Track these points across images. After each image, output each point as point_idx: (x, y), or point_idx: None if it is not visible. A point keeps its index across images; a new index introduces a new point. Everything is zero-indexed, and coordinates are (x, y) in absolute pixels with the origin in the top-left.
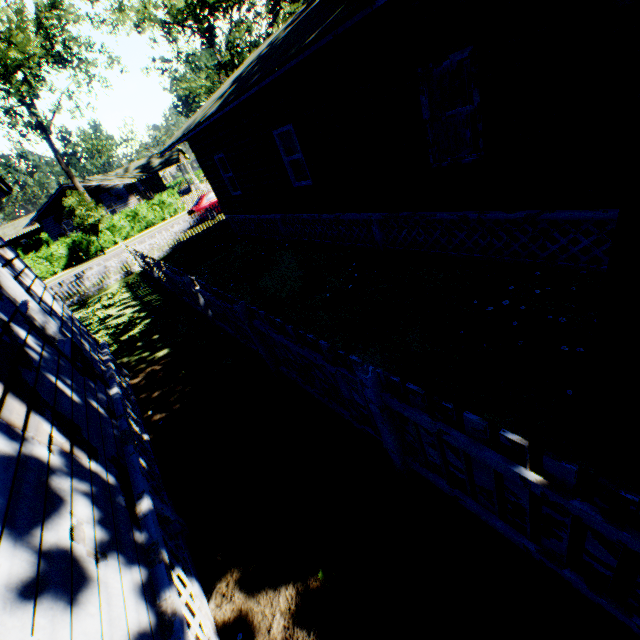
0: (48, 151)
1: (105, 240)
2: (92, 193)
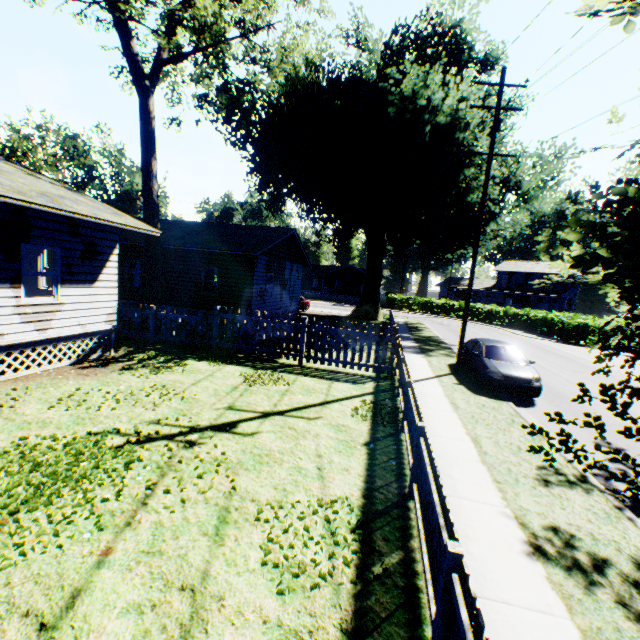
0: None
1: None
2: None
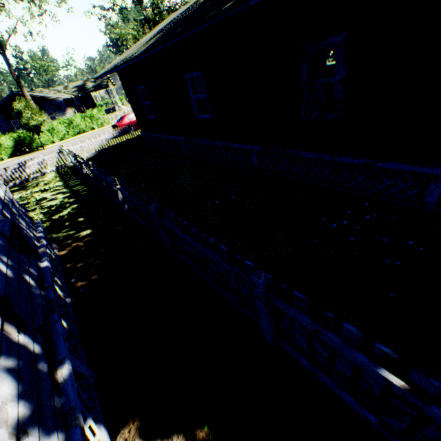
0: (3, 63)
1: (45, 139)
2: (37, 101)
